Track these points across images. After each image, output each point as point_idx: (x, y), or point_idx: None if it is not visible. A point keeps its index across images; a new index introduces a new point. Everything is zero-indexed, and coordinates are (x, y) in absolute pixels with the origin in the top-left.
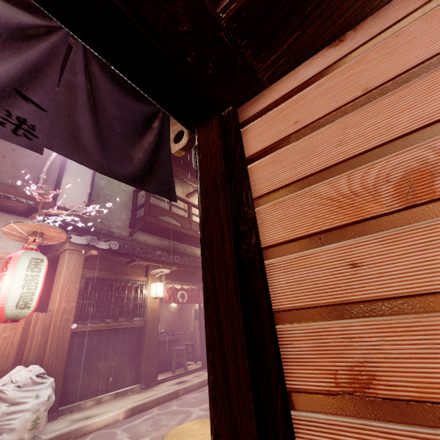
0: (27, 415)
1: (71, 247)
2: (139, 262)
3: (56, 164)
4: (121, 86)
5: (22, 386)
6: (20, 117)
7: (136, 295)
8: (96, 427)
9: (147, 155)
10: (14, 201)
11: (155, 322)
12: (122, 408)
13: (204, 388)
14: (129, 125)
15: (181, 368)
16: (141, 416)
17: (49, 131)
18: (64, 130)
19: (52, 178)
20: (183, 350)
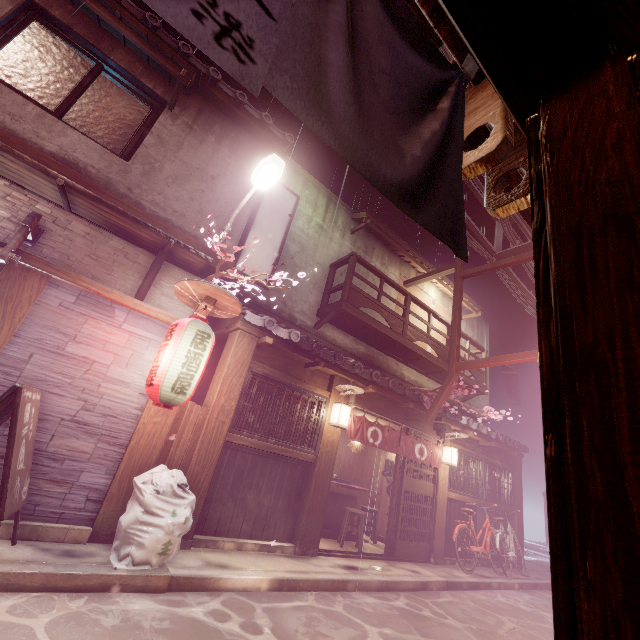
0: (159, 533)
1: (243, 327)
2: (322, 368)
3: (245, 215)
4: (396, 19)
5: (161, 493)
6: (231, 16)
7: (311, 414)
8: (232, 586)
9: (428, 151)
10: (193, 254)
11: (330, 462)
12: (267, 572)
13: (386, 595)
14: (402, 91)
15: (351, 542)
16: (291, 598)
17: (273, 57)
18: (298, 63)
19: (237, 232)
20: (360, 516)
